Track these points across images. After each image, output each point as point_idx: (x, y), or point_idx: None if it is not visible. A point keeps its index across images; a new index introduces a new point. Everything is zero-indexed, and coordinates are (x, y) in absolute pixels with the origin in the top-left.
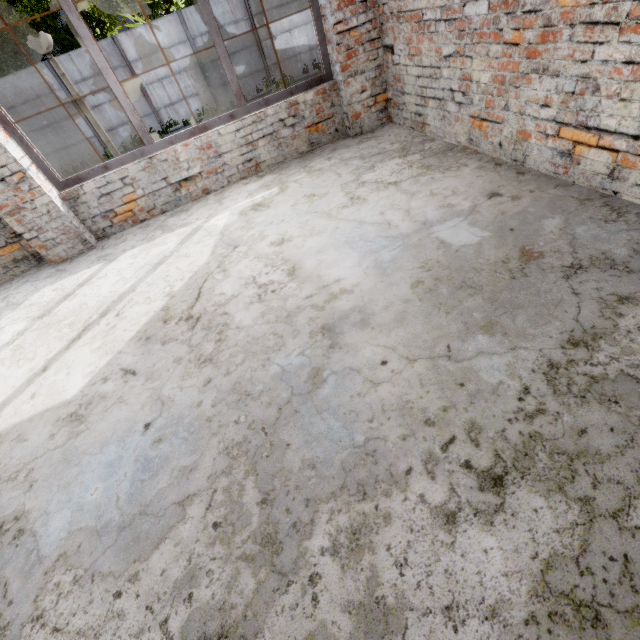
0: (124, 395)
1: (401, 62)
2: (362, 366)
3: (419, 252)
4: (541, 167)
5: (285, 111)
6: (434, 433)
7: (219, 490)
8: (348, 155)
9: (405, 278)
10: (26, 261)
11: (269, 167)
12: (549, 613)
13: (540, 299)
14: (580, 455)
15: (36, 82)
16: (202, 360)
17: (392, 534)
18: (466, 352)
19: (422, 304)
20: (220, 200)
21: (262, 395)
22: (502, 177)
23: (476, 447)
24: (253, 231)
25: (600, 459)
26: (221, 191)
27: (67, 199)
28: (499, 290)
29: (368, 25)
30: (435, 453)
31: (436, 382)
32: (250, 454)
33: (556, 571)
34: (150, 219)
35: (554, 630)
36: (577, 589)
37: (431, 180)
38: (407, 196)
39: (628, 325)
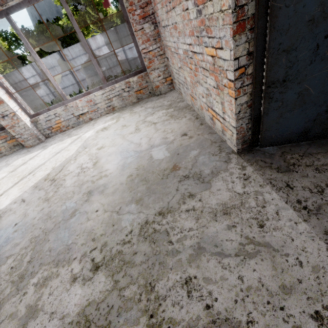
0: (16, 210)
1: (171, 65)
2: (89, 211)
3: (140, 160)
4: (208, 122)
5: (124, 85)
6: (92, 244)
7: (20, 254)
8: (149, 106)
9: (128, 172)
10: (18, 146)
11: (119, 109)
12: (77, 321)
13: (164, 190)
14: (128, 263)
15: (54, 60)
16: (46, 199)
17: (55, 282)
18: (124, 211)
19: (125, 186)
20: (94, 124)
21: (54, 218)
22: (193, 125)
23: (100, 253)
24: (95, 141)
25: (132, 266)
26: (97, 119)
27: (33, 122)
28: (153, 184)
29: (158, 49)
30: (87, 253)
31: (106, 222)
32: (36, 242)
33: (90, 307)
34: (67, 130)
35: (74, 327)
36: (91, 315)
37: (168, 123)
38: (155, 131)
39: (183, 208)
